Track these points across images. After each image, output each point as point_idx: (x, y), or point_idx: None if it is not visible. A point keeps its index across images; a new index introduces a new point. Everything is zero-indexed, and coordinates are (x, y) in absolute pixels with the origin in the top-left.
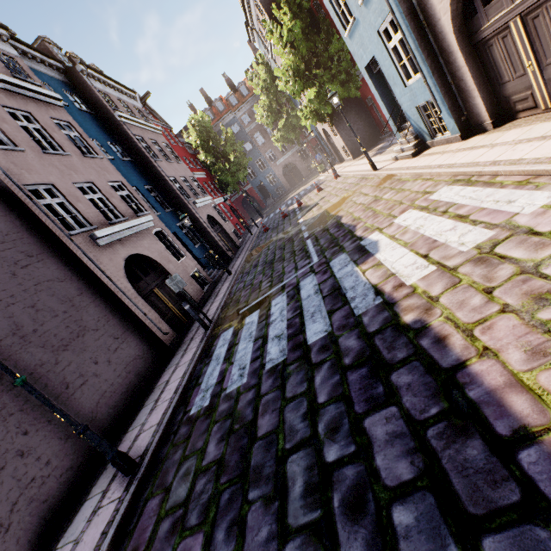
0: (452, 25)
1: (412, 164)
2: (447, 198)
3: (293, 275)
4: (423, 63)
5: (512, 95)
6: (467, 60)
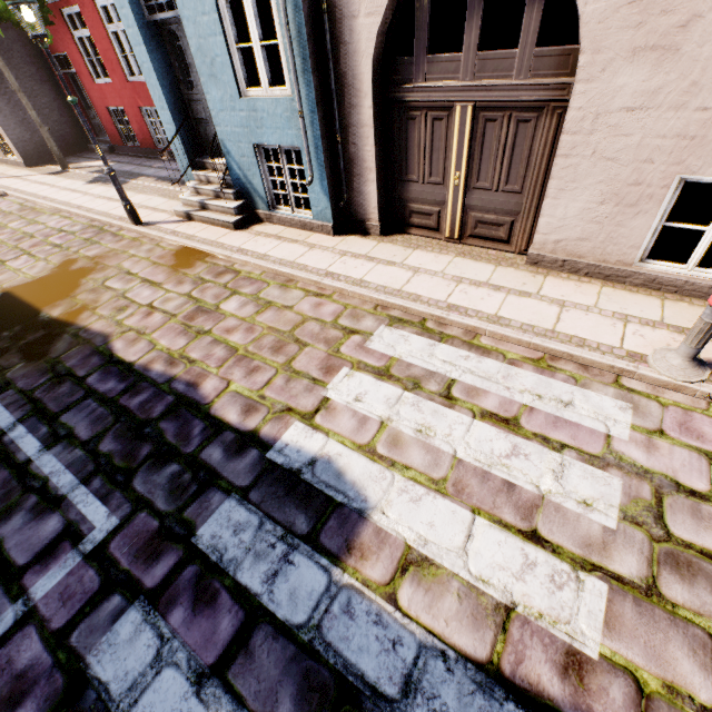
0: (375, 44)
1: (250, 246)
2: (418, 359)
3: (0, 607)
4: (304, 75)
5: (413, 201)
6: (375, 119)
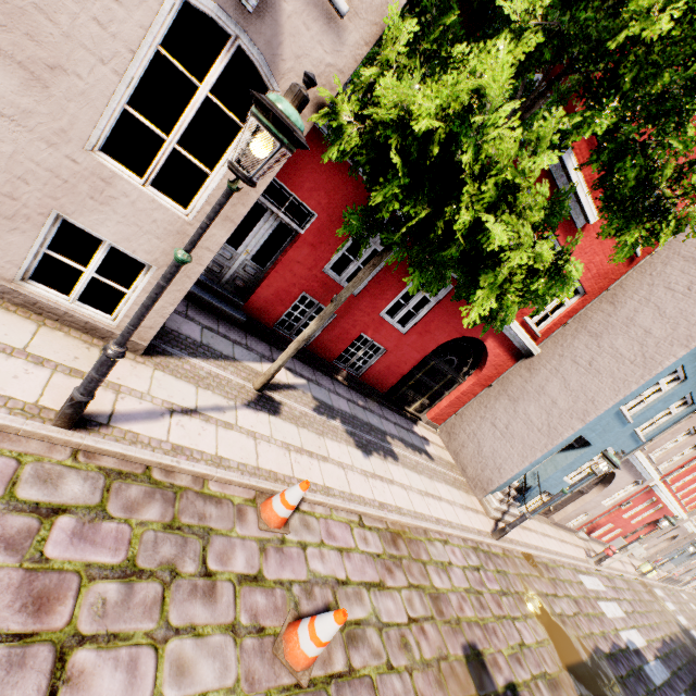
0: None
1: (533, 542)
2: (591, 586)
3: None
4: (581, 483)
5: None
6: None
